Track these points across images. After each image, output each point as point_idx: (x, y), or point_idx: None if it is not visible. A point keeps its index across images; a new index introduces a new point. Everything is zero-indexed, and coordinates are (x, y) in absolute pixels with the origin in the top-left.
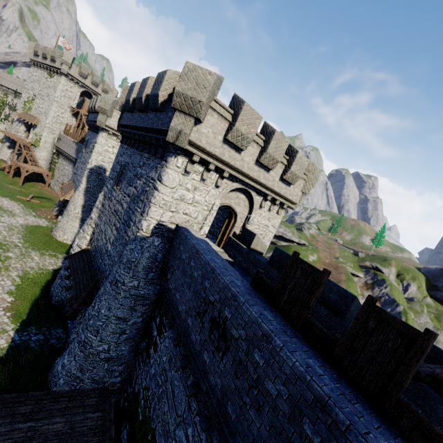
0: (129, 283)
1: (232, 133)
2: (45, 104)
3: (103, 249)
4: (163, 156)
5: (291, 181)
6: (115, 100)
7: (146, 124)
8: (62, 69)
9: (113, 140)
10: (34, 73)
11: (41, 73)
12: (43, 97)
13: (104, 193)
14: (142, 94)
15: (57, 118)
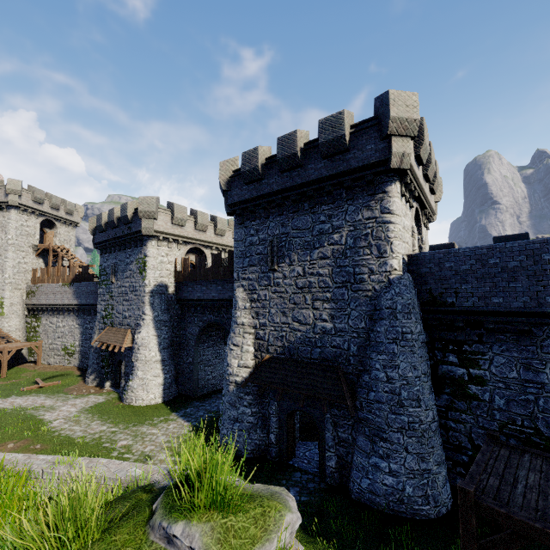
0: (416, 329)
1: (423, 147)
2: None
3: (312, 336)
4: (374, 190)
5: (435, 190)
6: (156, 197)
7: (315, 176)
8: (10, 201)
9: (165, 247)
10: None
11: None
12: None
13: (246, 287)
14: (295, 149)
15: (18, 266)
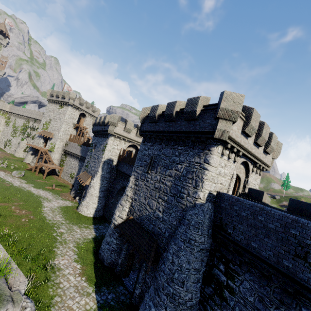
0: (199, 240)
1: (248, 127)
2: (57, 124)
3: (152, 217)
4: (205, 147)
5: (269, 152)
6: (119, 116)
7: (179, 128)
8: (69, 102)
9: (117, 141)
10: (50, 106)
11: (54, 106)
12: (56, 120)
13: (135, 176)
14: (172, 111)
15: (65, 131)
